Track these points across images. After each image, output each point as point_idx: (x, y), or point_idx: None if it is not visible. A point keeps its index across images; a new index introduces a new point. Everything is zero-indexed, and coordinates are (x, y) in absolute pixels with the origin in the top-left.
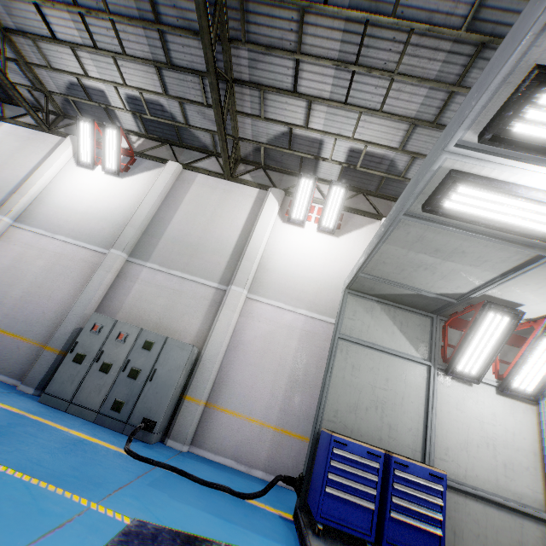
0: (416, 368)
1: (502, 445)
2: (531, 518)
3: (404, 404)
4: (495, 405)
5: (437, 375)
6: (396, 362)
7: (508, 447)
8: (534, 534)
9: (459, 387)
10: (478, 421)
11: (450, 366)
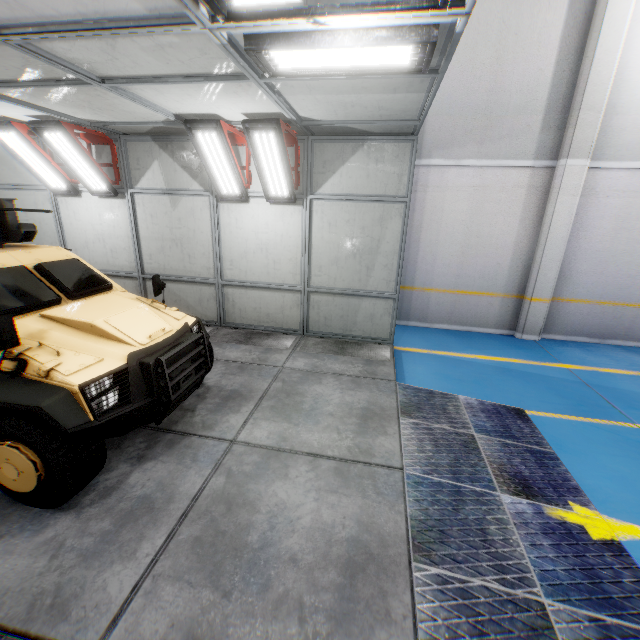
0: (42, 196)
1: (108, 238)
2: (130, 278)
3: (43, 228)
4: (100, 208)
5: (57, 197)
6: (27, 195)
7: (112, 237)
8: (132, 286)
9: (73, 201)
10: (91, 225)
11: (47, 187)
